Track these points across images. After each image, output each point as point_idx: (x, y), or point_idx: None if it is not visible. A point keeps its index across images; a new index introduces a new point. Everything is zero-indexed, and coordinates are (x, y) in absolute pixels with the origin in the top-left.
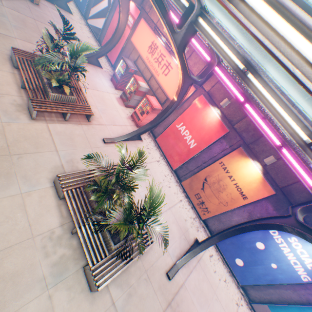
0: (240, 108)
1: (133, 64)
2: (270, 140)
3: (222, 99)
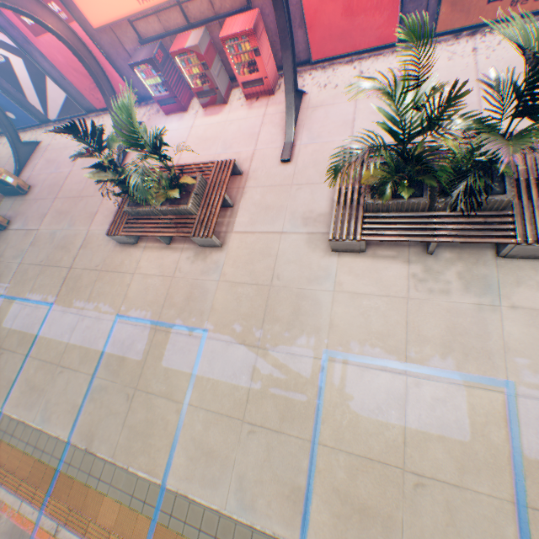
0: None
1: (144, 48)
2: None
3: None
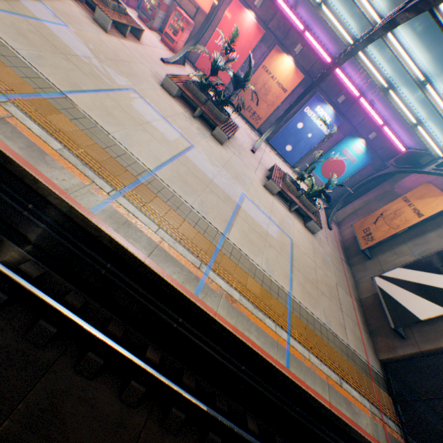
0: (271, 7)
1: None
2: (297, 28)
3: (254, 0)
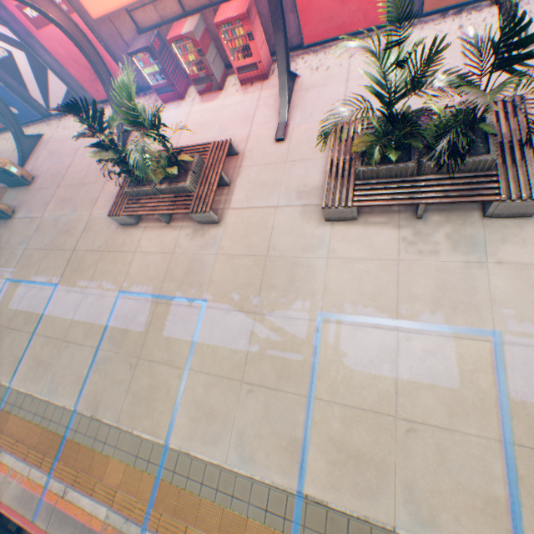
0: None
1: (142, 37)
2: None
3: None
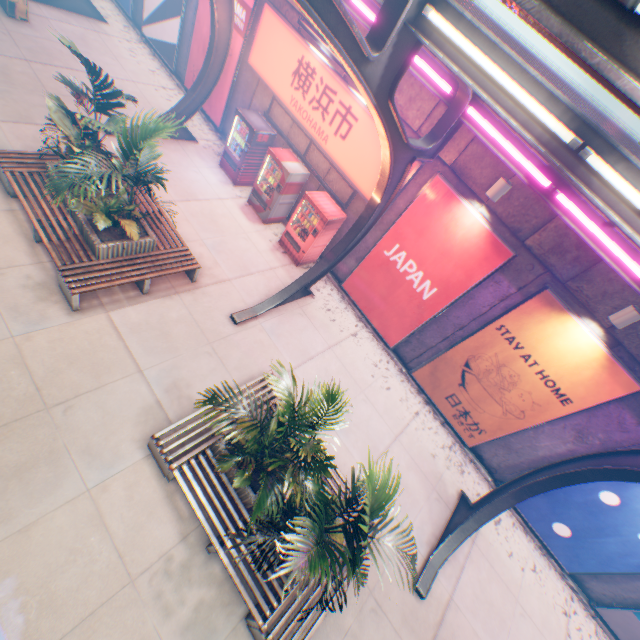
0: (538, 199)
1: (264, 119)
2: (627, 275)
3: (489, 181)
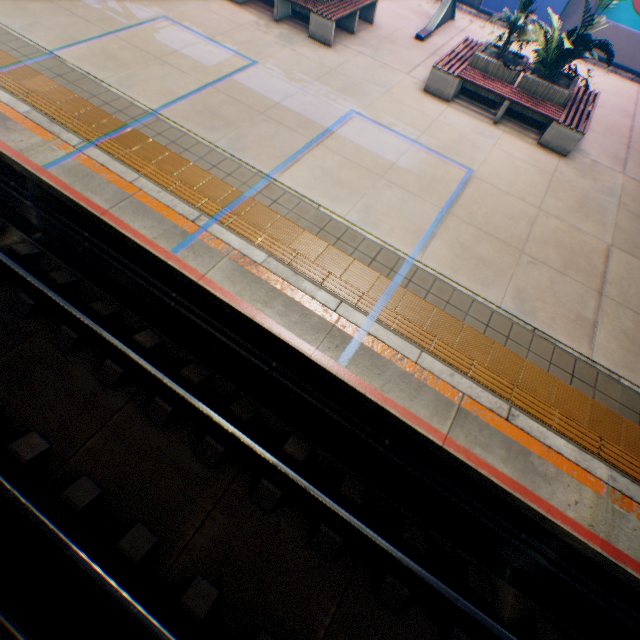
0: None
1: None
2: None
3: None
